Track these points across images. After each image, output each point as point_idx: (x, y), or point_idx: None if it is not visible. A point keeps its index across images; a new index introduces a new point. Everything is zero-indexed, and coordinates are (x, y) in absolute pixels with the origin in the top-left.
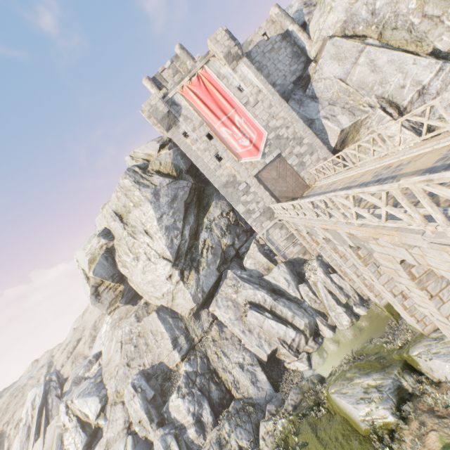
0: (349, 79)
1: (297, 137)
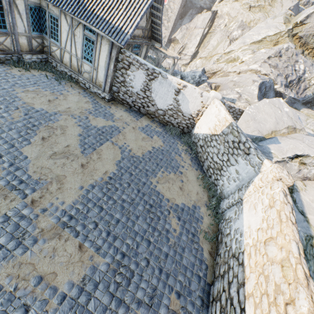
0: (195, 29)
1: (169, 19)
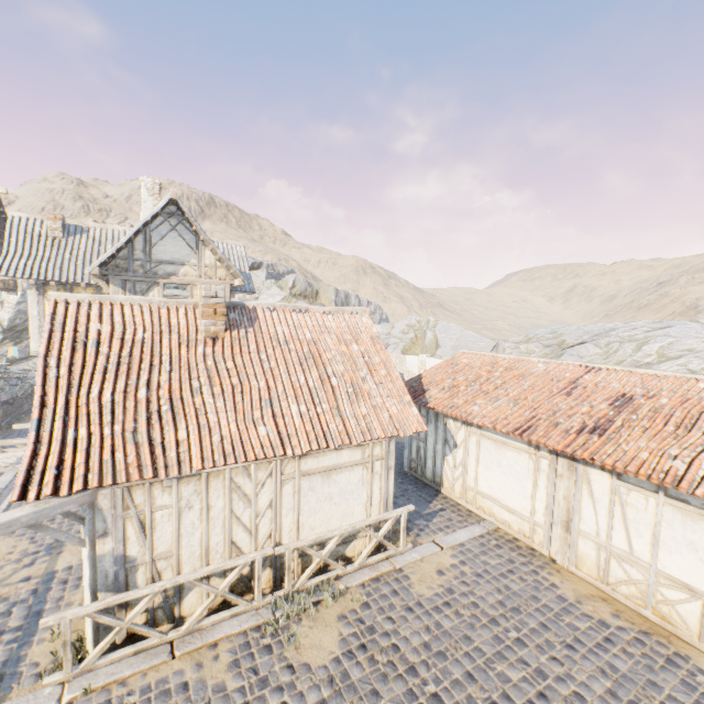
0: None
1: None
